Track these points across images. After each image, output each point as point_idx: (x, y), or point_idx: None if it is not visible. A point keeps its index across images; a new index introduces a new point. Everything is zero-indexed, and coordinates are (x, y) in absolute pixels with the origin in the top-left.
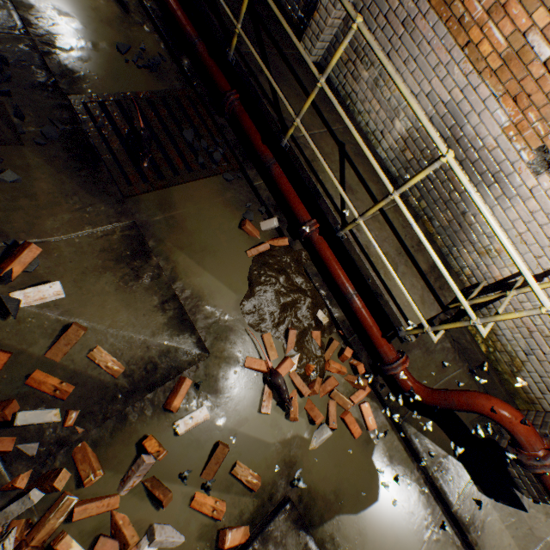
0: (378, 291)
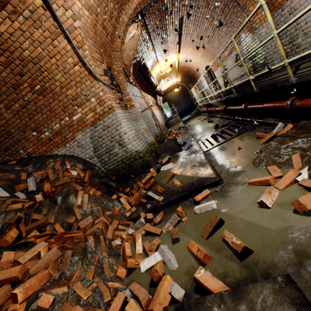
0: None
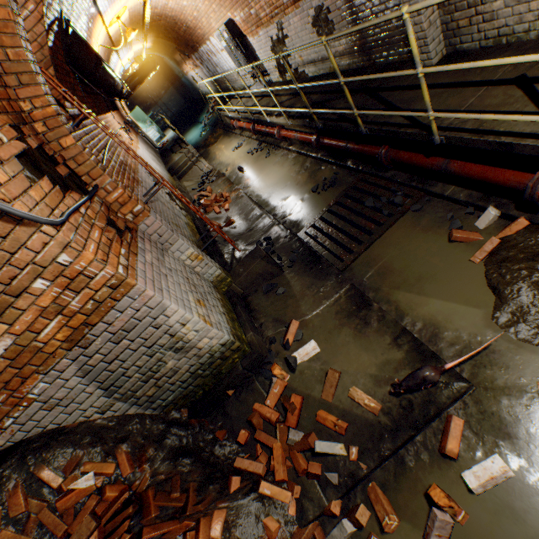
0: None
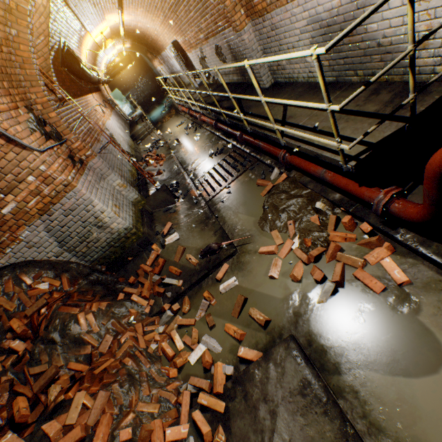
0: (314, 154)
